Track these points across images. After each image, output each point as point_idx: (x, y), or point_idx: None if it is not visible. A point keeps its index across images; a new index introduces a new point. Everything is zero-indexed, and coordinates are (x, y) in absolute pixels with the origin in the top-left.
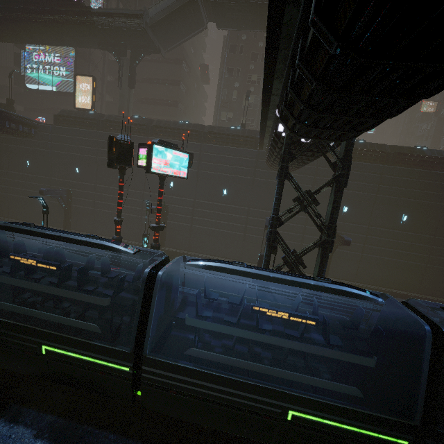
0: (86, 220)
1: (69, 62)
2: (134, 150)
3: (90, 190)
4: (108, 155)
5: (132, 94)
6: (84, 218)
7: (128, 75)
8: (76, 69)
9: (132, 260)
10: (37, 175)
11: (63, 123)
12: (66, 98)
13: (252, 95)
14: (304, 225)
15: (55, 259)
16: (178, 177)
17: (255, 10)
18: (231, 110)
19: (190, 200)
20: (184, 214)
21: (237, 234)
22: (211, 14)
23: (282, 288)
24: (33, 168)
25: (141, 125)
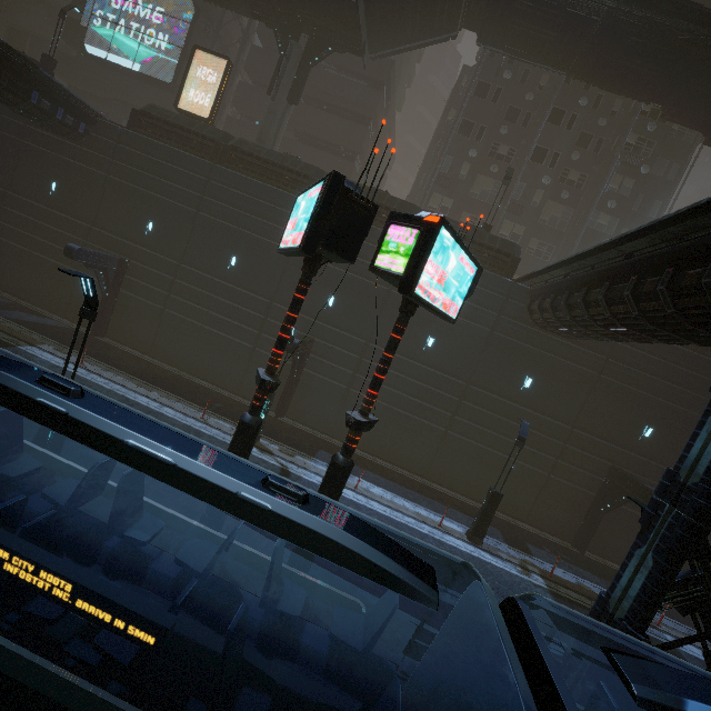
0: (141, 327)
1: (178, 29)
2: (276, 218)
3: (166, 271)
4: (312, 219)
5: (289, 114)
6: (139, 321)
7: (293, 79)
8: (188, 44)
9: (228, 440)
10: (65, 215)
11: (146, 129)
12: (155, 91)
13: (491, 178)
14: (563, 441)
15: (114, 509)
16: (445, 315)
17: (567, 27)
18: (451, 194)
19: (359, 340)
20: (340, 363)
21: (433, 428)
22: (475, 13)
23: (524, 572)
24: (62, 198)
25: (299, 176)
